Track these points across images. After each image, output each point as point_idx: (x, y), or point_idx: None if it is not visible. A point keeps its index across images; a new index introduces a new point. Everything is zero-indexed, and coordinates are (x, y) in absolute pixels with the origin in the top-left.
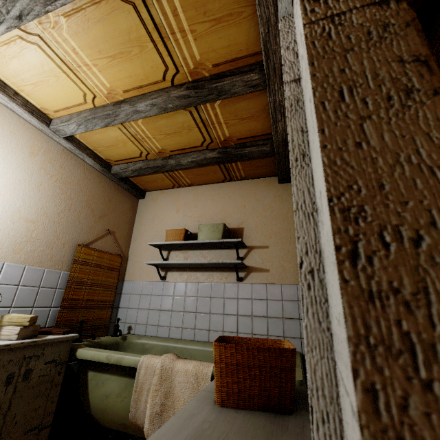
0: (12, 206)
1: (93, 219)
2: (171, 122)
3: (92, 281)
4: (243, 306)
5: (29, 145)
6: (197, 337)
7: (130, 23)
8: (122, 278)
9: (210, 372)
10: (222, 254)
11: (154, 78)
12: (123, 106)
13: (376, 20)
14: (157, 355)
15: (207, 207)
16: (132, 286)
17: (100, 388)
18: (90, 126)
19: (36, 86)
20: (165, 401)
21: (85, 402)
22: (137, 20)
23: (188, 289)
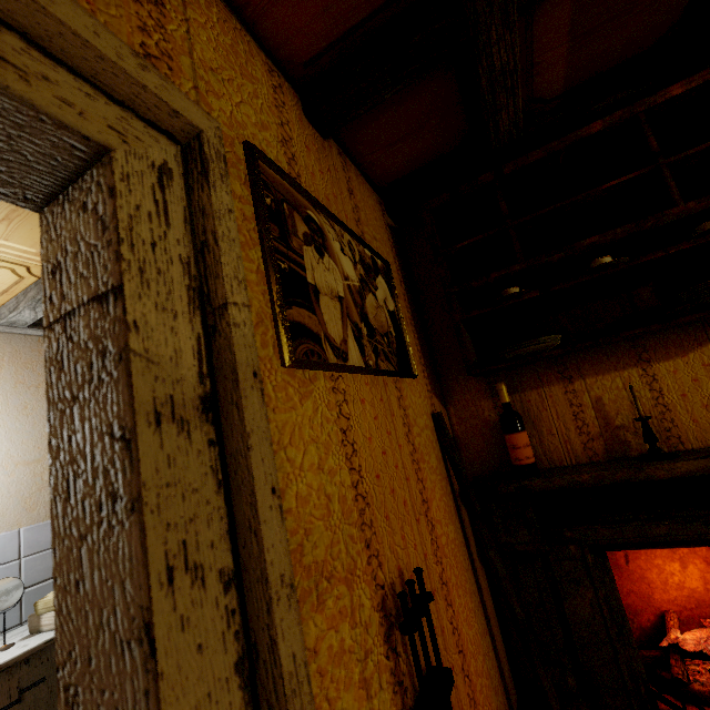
0: None
1: None
2: None
3: None
4: None
5: None
6: None
7: None
8: None
9: None
10: None
11: None
12: None
13: (98, 339)
14: None
15: None
16: None
17: None
18: None
19: None
20: None
21: None
22: None
23: None
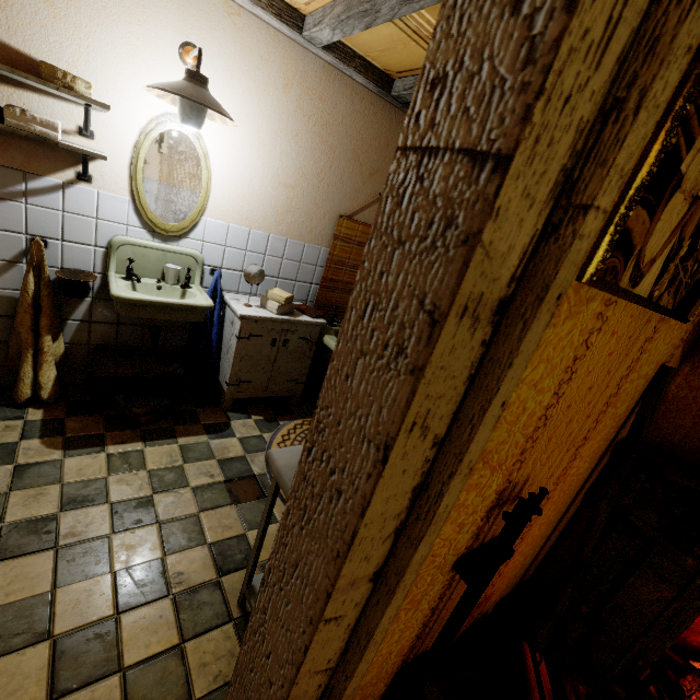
0: (271, 169)
1: (360, 179)
2: None
3: (354, 262)
4: None
5: (282, 73)
6: None
7: None
8: None
9: None
10: None
11: None
12: None
13: (450, 202)
14: None
15: None
16: None
17: None
18: (347, 30)
19: None
20: None
21: None
22: None
23: None
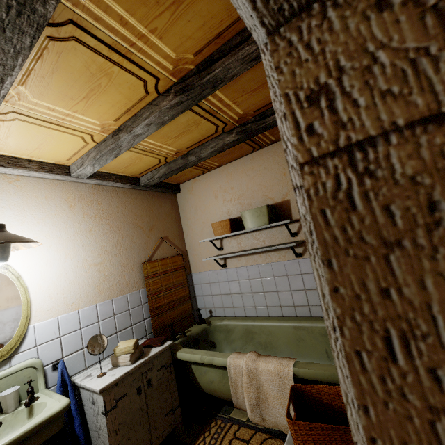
0: (79, 260)
1: (144, 235)
2: (174, 125)
3: (166, 286)
4: (309, 281)
5: (64, 200)
6: (271, 313)
7: (83, 58)
8: (189, 272)
9: (290, 372)
10: (273, 232)
11: (136, 96)
12: (121, 136)
13: None
14: (240, 354)
15: (244, 186)
16: (200, 277)
17: (204, 377)
18: (102, 163)
19: (40, 149)
20: (258, 395)
21: (197, 385)
22: (88, 52)
23: (250, 272)
